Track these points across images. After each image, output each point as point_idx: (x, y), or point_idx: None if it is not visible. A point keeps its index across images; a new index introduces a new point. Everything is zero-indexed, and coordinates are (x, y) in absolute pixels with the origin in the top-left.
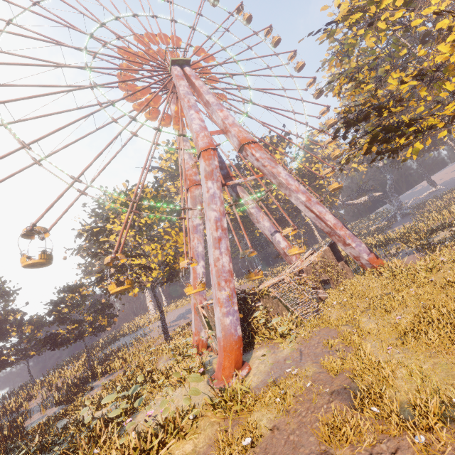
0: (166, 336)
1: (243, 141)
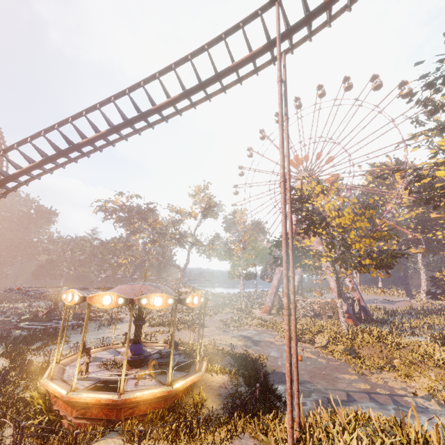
0: None
1: None
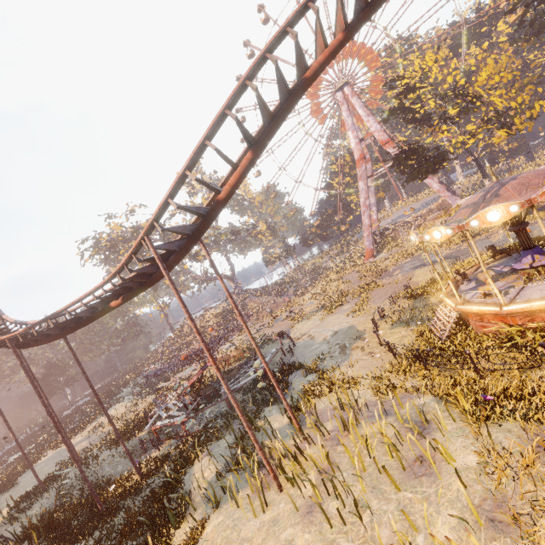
0: None
1: (381, 144)
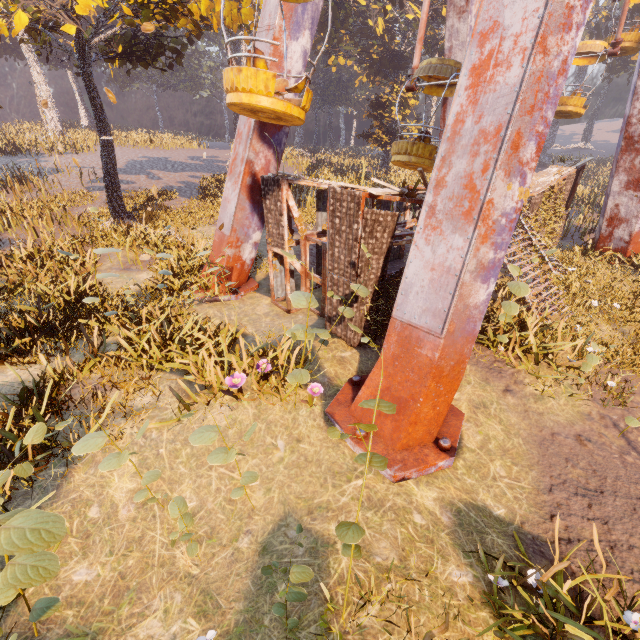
0: (113, 204)
1: None
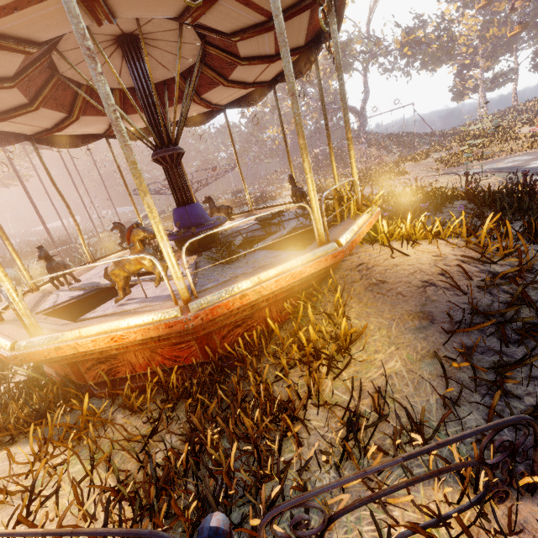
0: None
1: None
